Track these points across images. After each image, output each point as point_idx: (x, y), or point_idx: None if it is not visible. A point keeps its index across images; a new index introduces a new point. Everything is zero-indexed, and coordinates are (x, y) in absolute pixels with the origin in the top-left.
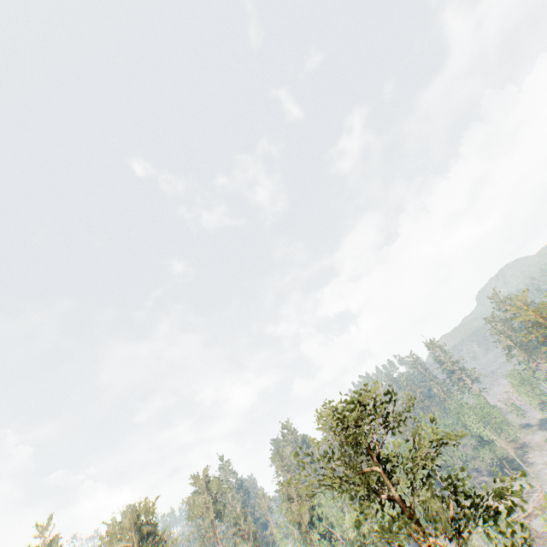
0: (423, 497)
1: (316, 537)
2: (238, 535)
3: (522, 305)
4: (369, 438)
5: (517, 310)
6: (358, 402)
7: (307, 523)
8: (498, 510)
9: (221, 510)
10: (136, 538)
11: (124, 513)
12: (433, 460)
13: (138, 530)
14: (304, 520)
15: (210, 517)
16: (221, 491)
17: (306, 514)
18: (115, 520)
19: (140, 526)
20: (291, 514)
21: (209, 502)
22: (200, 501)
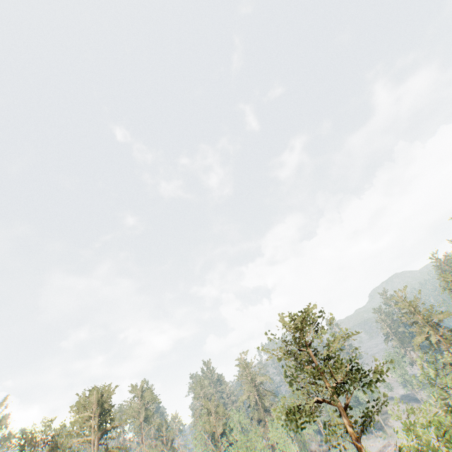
0: (309, 429)
1: (226, 444)
2: (159, 439)
3: (402, 297)
4: (305, 336)
5: (398, 300)
6: (305, 311)
7: (219, 434)
8: (371, 379)
9: (150, 416)
10: (97, 412)
11: (91, 392)
12: (343, 343)
13: (100, 406)
14: (217, 431)
15: (140, 420)
16: (153, 401)
17: (220, 427)
18: (85, 395)
19: (101, 404)
20: (208, 425)
21: (141, 408)
22: (135, 405)
